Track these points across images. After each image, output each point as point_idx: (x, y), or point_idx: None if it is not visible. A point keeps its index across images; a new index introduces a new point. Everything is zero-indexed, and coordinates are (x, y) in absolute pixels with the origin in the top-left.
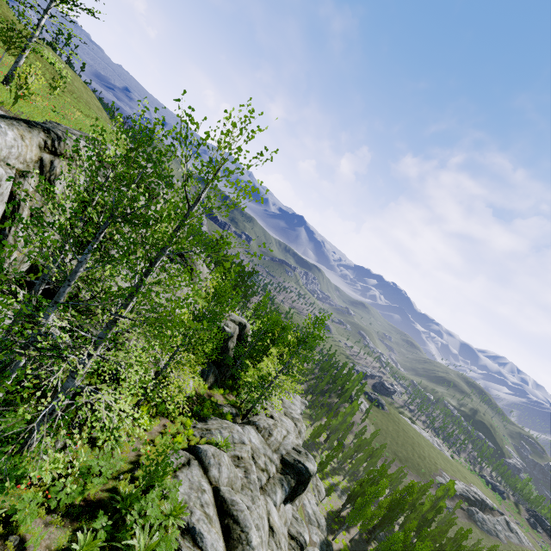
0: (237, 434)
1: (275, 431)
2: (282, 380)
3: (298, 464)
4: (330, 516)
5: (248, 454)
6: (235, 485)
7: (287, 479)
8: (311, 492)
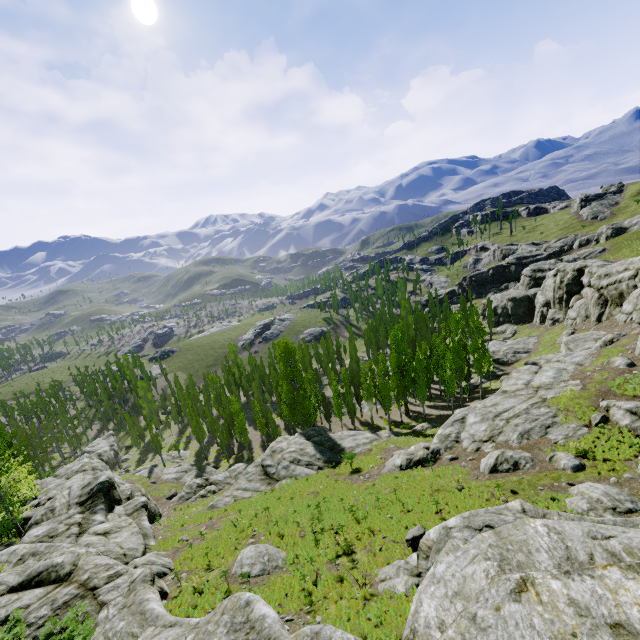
0: (3, 556)
1: (57, 502)
2: (5, 481)
3: (93, 490)
4: (198, 455)
5: (26, 547)
6: (30, 568)
7: (95, 505)
8: (166, 468)
